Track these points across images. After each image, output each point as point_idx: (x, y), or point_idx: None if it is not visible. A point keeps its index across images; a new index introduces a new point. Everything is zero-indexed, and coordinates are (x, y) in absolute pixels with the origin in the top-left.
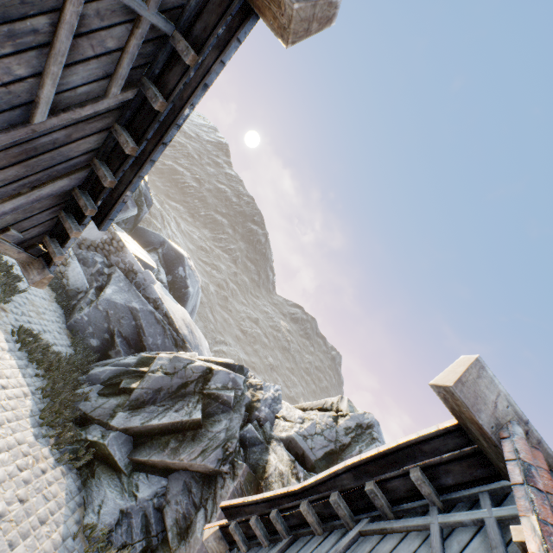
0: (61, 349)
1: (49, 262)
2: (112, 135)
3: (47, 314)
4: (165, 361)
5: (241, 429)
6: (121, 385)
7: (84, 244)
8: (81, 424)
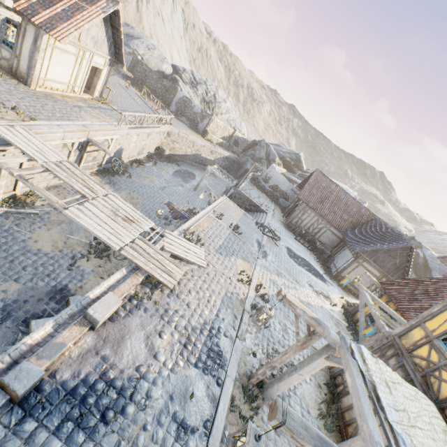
0: None
1: None
2: (405, 264)
3: None
4: None
5: None
6: None
7: None
8: None
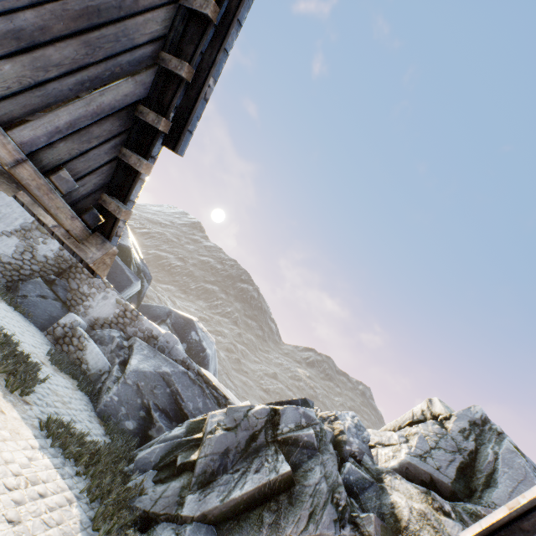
0: (97, 439)
1: (109, 233)
2: (181, 10)
3: (74, 403)
4: (220, 417)
5: (339, 474)
6: (178, 462)
7: (97, 324)
8: (143, 529)
